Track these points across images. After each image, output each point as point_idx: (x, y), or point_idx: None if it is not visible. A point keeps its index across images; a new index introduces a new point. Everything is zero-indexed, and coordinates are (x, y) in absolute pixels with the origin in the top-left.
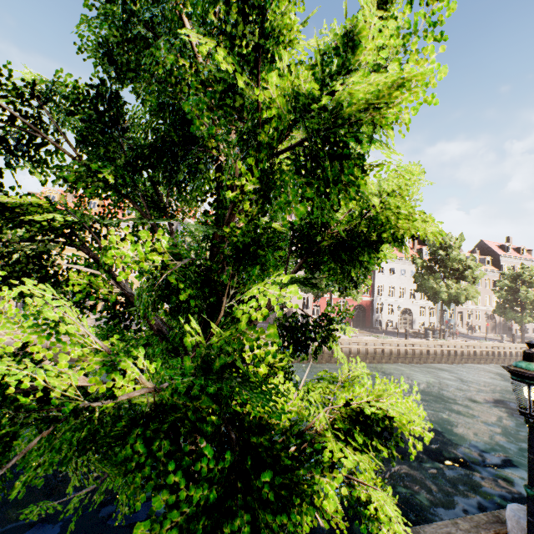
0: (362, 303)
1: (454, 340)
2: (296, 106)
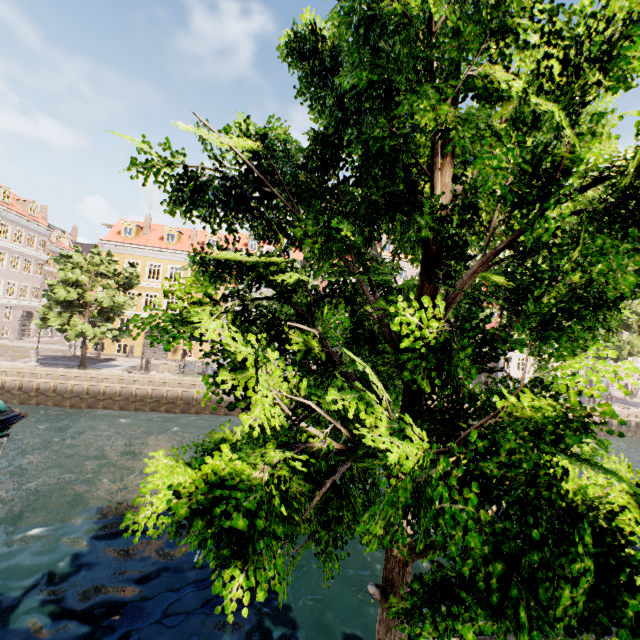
0: None
1: None
2: (626, 165)
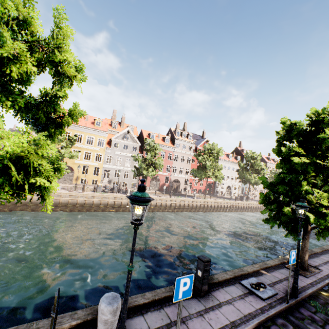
0: (210, 182)
1: (251, 201)
2: None
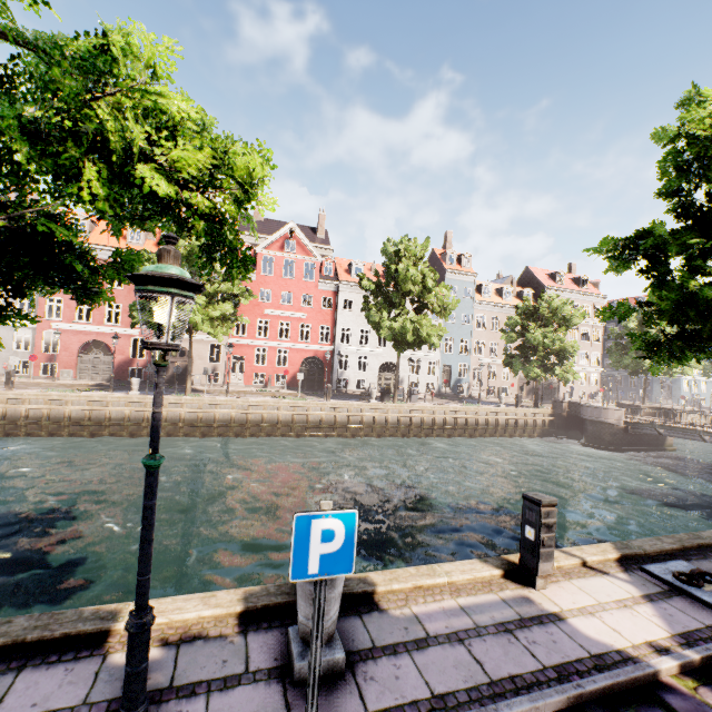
0: (318, 354)
1: (424, 403)
2: None
